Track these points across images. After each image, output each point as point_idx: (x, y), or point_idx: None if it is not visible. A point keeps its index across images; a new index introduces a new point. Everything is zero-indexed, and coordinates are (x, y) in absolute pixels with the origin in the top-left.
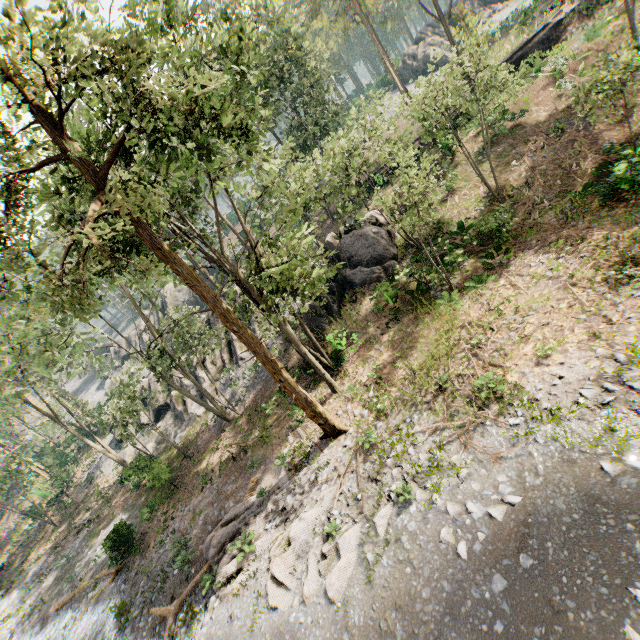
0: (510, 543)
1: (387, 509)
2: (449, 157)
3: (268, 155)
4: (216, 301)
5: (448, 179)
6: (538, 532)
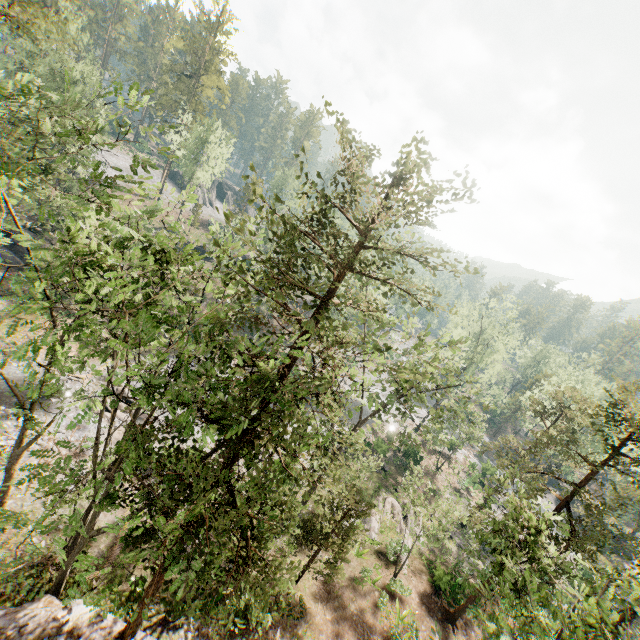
0: None
1: None
2: None
3: None
4: None
5: None
6: None
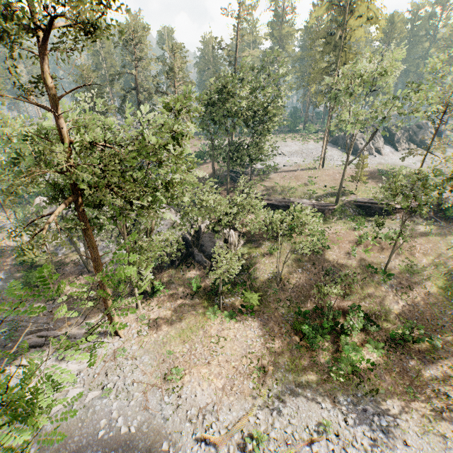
0: (115, 444)
1: (97, 392)
2: (274, 245)
3: (181, 196)
4: (96, 259)
5: (277, 244)
6: (125, 448)
